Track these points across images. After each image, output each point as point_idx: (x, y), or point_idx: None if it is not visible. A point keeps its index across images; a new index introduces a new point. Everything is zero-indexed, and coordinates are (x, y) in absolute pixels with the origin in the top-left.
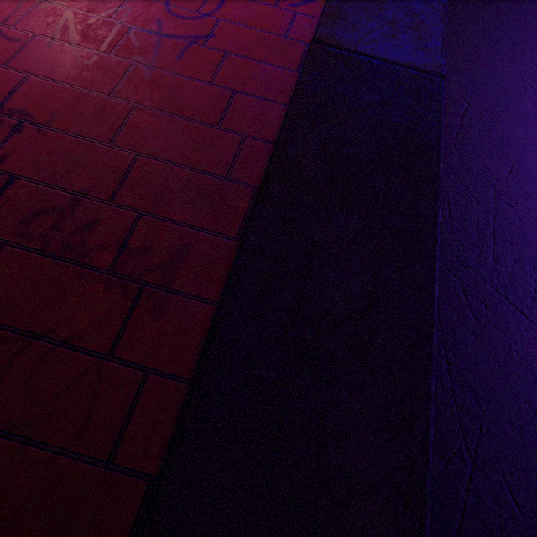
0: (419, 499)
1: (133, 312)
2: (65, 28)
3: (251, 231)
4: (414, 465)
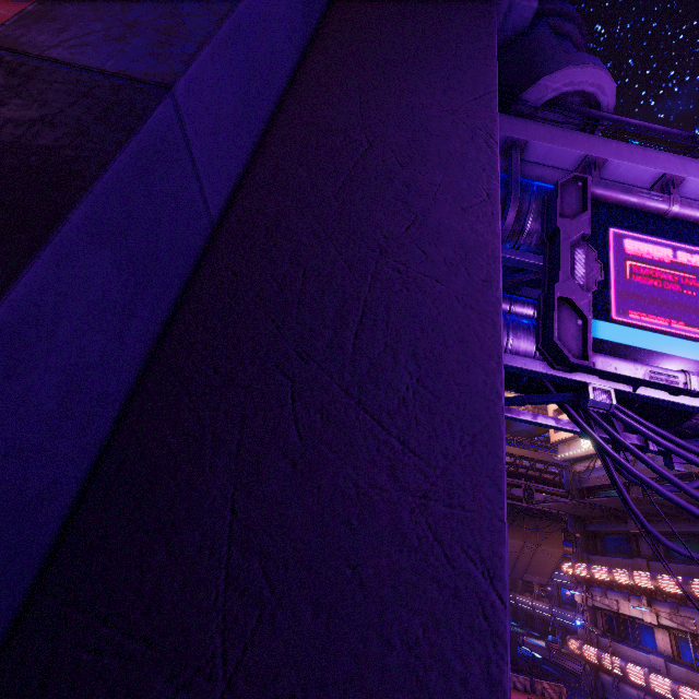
0: None
1: None
2: None
3: None
4: None
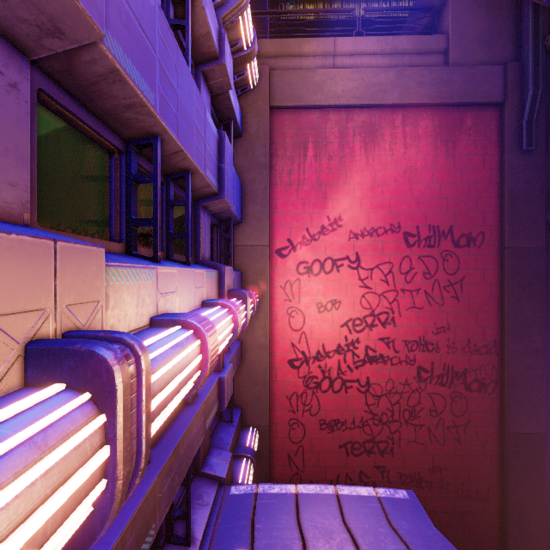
0: (544, 527)
1: (484, 504)
2: (431, 434)
3: (509, 493)
4: (543, 523)
